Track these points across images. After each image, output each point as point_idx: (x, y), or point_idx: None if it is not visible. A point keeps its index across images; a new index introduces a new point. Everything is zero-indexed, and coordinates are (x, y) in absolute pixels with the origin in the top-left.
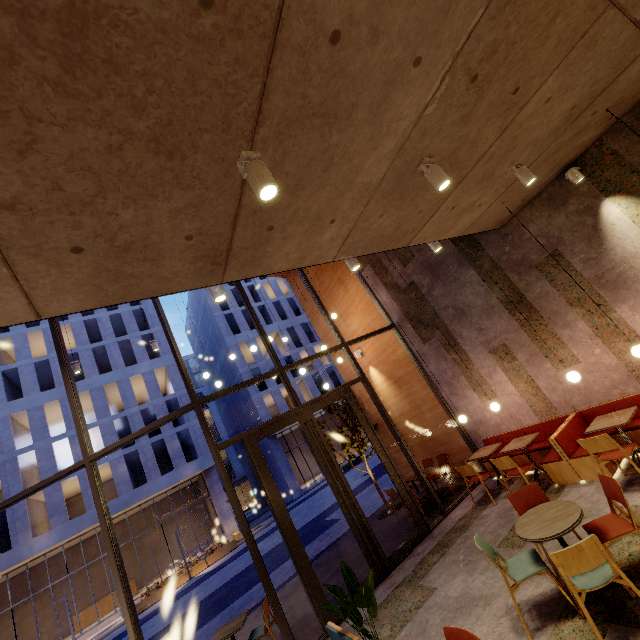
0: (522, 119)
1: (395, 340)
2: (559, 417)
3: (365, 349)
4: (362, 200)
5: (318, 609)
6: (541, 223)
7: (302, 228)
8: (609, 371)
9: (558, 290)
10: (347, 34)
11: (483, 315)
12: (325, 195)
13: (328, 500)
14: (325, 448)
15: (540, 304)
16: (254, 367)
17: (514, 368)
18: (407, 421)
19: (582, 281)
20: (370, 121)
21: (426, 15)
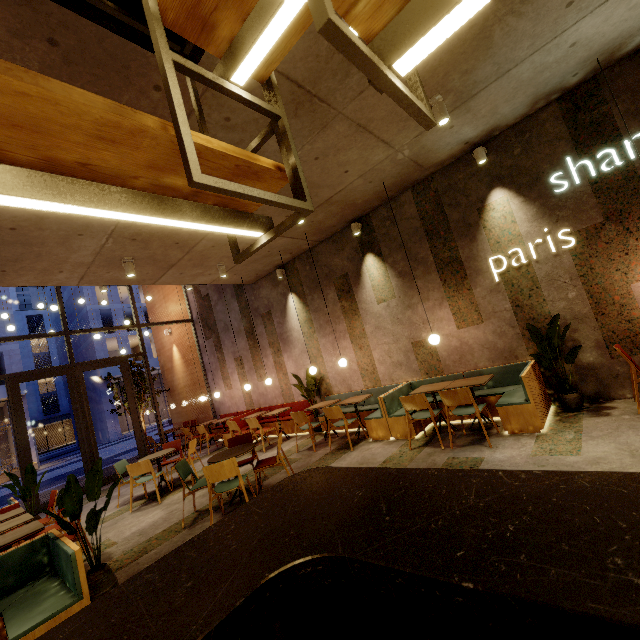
0: (200, 250)
1: (192, 331)
2: (253, 409)
3: (174, 330)
4: (83, 266)
5: (28, 501)
6: (268, 291)
7: (34, 272)
8: (275, 388)
9: (267, 334)
10: (21, 228)
11: (236, 334)
12: (45, 263)
13: (133, 445)
14: (83, 398)
15: (259, 339)
16: (106, 308)
17: (243, 373)
18: (187, 392)
19: (276, 334)
20: (62, 246)
21: (73, 226)
